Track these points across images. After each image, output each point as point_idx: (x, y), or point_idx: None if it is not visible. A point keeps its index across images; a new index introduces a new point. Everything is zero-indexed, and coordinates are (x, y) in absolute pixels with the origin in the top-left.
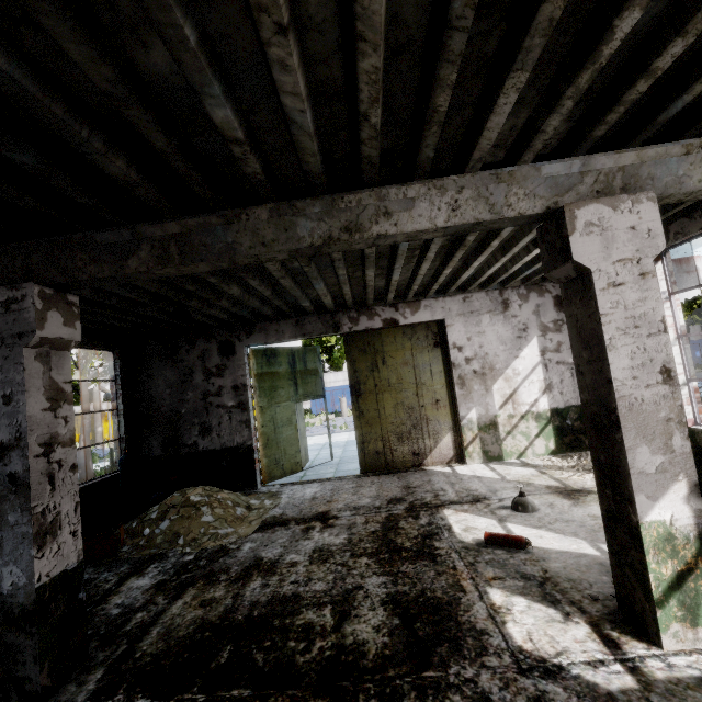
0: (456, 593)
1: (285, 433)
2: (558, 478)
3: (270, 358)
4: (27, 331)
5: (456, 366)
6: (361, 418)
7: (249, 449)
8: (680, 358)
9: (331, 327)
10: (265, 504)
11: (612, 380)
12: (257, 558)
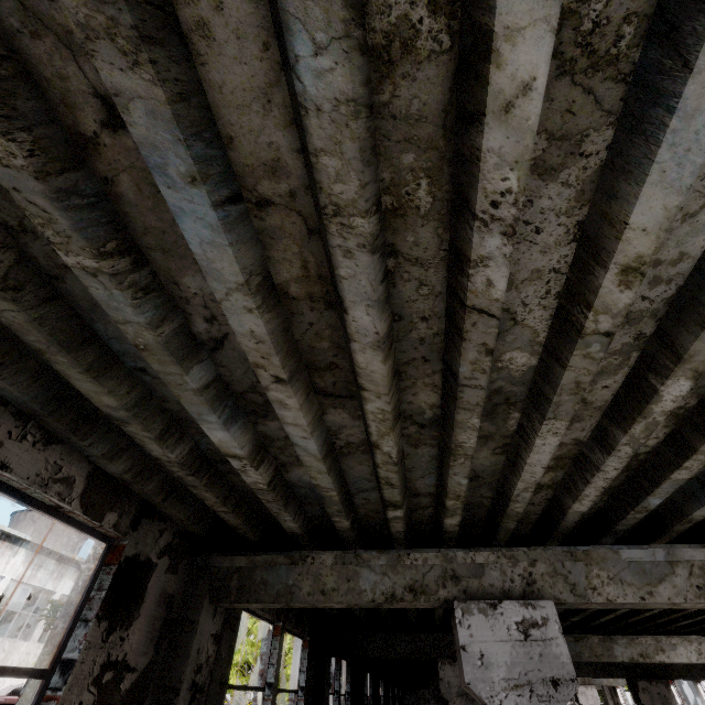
0: None
1: None
2: None
3: None
4: None
5: None
6: None
7: None
8: None
9: None
10: None
11: None
12: None
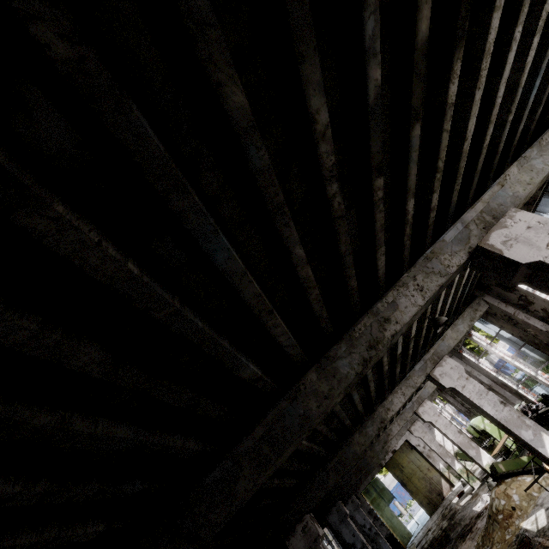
0: (455, 509)
1: (395, 522)
2: (473, 470)
3: (368, 493)
4: (358, 504)
5: (423, 452)
6: (413, 493)
7: (390, 535)
8: (460, 419)
9: (379, 466)
10: (412, 546)
11: (435, 451)
12: (422, 546)
